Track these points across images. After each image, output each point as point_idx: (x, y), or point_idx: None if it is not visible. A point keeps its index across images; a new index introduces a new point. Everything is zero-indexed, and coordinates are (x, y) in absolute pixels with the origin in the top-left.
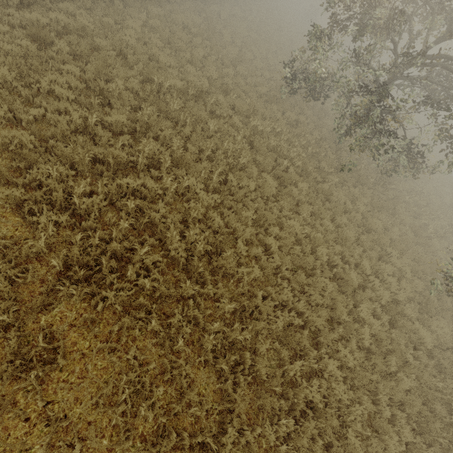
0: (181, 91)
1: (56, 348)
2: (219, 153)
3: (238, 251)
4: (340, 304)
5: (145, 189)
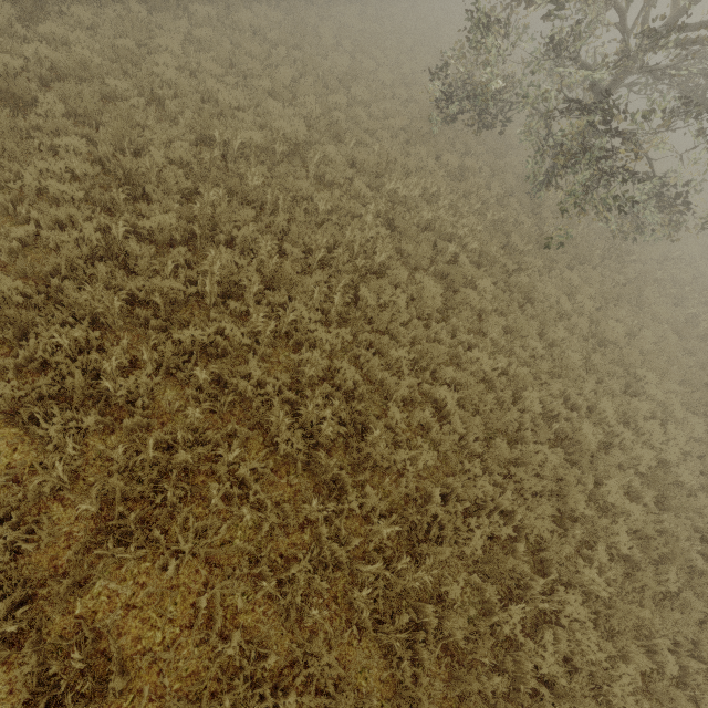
0: (263, 149)
1: (107, 654)
2: (339, 253)
3: (392, 423)
4: (573, 487)
5: (223, 339)
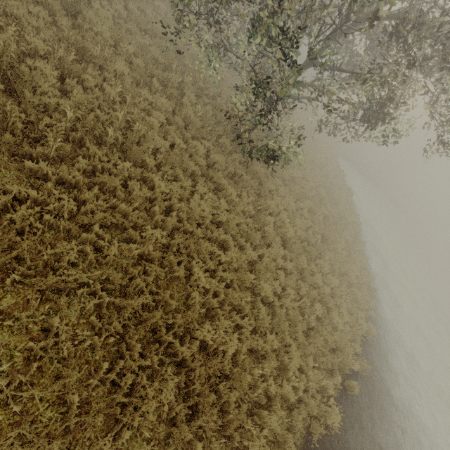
0: None
1: None
2: None
3: None
4: (150, 9)
5: None
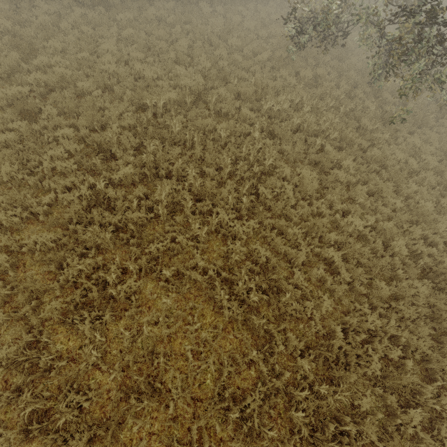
0: (178, 102)
1: None
2: (240, 166)
3: (298, 283)
4: (445, 312)
5: (175, 244)
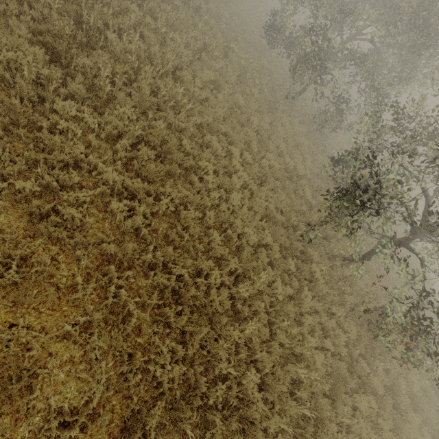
0: (185, 3)
1: None
2: (199, 38)
3: (195, 83)
4: (254, 141)
5: (144, 22)
